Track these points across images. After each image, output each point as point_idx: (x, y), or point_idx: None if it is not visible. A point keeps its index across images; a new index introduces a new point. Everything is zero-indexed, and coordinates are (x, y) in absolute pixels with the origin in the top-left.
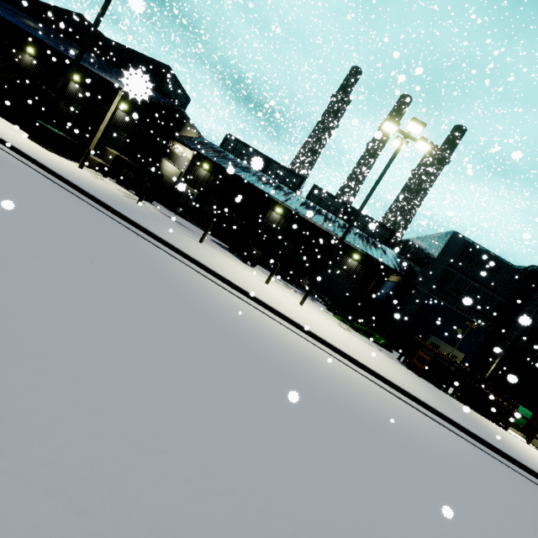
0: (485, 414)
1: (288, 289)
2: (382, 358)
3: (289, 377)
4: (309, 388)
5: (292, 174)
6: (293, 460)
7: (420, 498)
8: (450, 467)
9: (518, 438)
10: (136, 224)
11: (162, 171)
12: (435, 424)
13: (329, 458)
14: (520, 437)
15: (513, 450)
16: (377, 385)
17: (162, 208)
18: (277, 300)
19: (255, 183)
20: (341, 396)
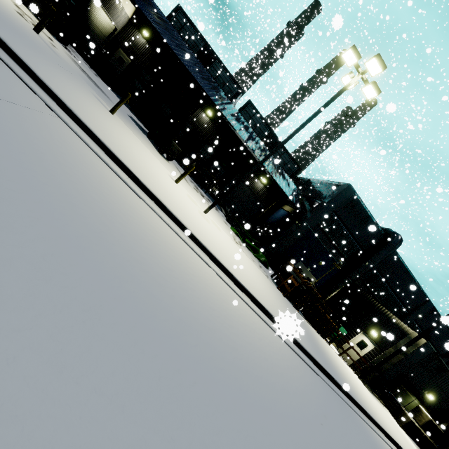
0: (320, 332)
1: (197, 193)
2: (262, 278)
3: (161, 327)
4: (185, 344)
5: (233, 81)
6: None
7: None
8: (304, 423)
9: (335, 351)
10: (3, 42)
11: (91, 16)
12: (293, 354)
13: None
14: (334, 347)
15: (336, 370)
16: (255, 313)
17: (80, 60)
18: (182, 204)
19: (194, 73)
20: (221, 344)
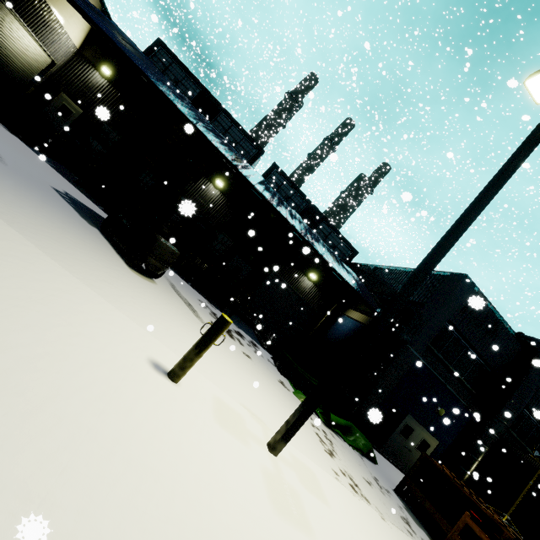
0: None
1: (221, 336)
2: None
3: None
4: None
5: (248, 139)
6: None
7: None
8: None
9: None
10: None
11: None
12: None
13: None
14: None
15: None
16: None
17: None
18: None
19: (192, 118)
20: None
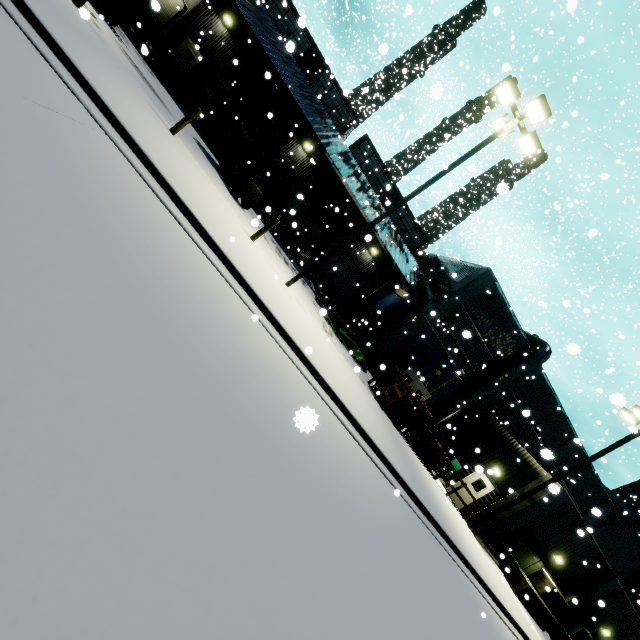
0: (425, 461)
1: (279, 258)
2: (355, 382)
3: (222, 408)
4: (247, 432)
5: (346, 104)
6: (141, 638)
7: (342, 637)
8: (383, 552)
9: (441, 489)
10: (39, 23)
11: None
12: (382, 478)
13: (225, 600)
14: (441, 484)
15: (437, 509)
16: (340, 421)
17: (131, 49)
18: (257, 269)
19: (292, 88)
20: (291, 444)
